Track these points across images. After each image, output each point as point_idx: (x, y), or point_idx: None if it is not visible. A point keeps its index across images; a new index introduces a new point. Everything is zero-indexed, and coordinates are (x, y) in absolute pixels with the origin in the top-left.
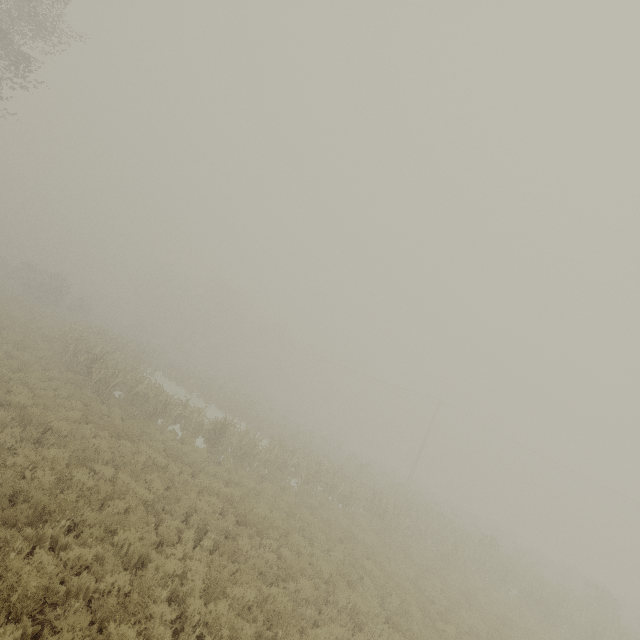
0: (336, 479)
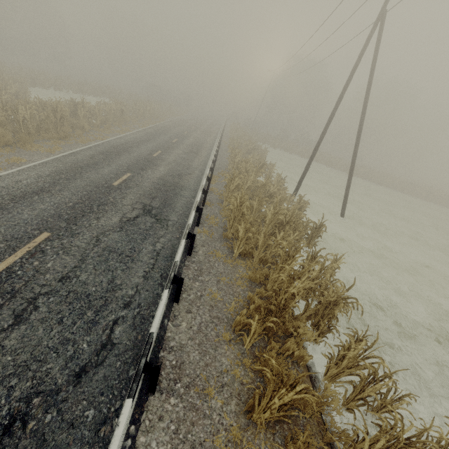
0: None
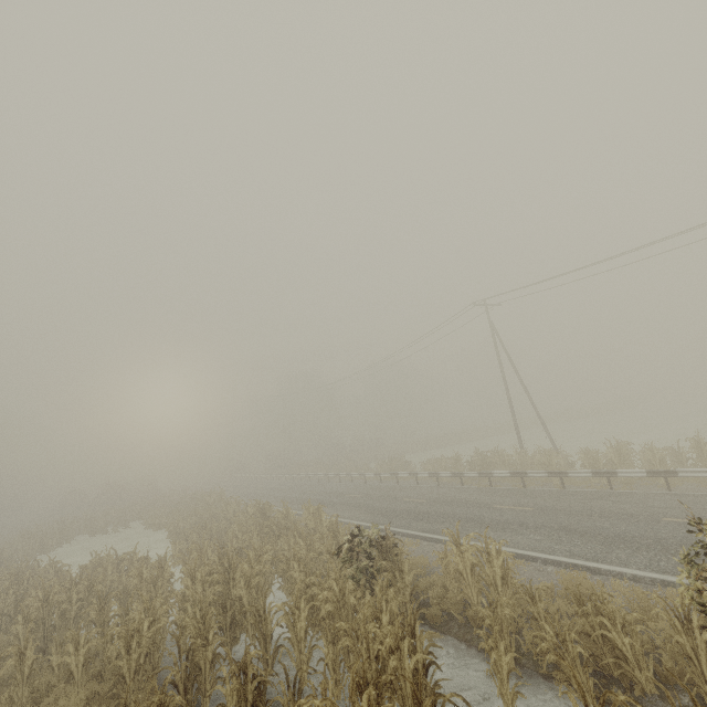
0: (4, 593)
